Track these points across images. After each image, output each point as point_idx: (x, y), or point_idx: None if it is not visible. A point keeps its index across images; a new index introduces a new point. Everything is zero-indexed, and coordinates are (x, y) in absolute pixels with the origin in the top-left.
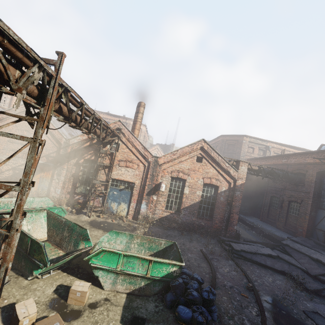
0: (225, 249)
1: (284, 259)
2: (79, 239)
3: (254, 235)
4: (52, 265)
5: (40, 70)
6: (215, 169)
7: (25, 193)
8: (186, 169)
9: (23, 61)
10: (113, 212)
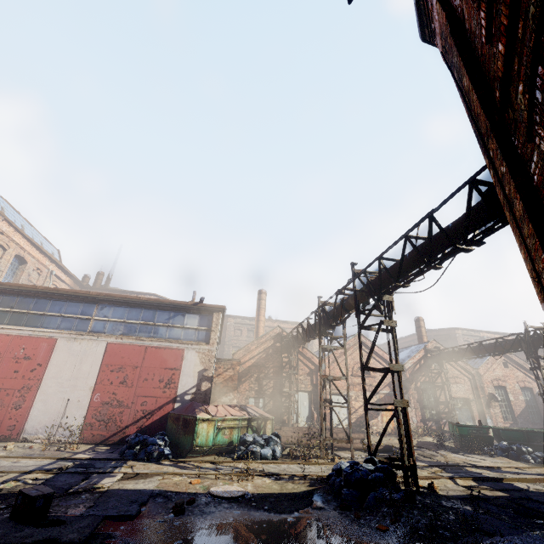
0: None
1: None
2: None
3: None
4: None
5: None
6: (521, 372)
7: None
8: (500, 376)
9: None
10: None
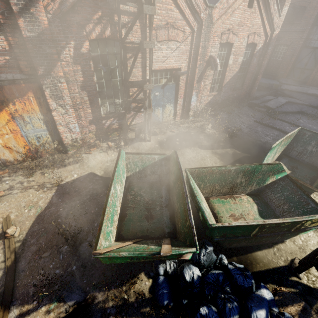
0: (260, 112)
1: (292, 102)
2: (268, 176)
3: None
4: None
5: None
6: (261, 18)
7: None
8: (235, 26)
9: None
10: (159, 121)
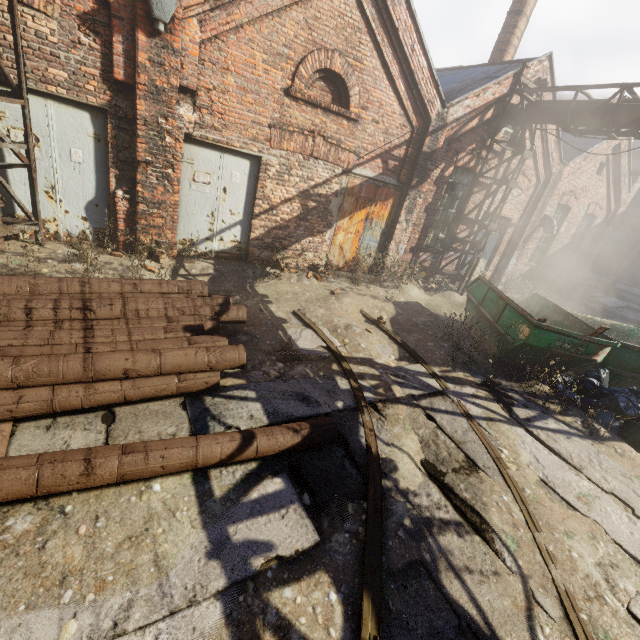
0: (590, 308)
1: (635, 309)
2: None
3: None
4: None
5: None
6: (606, 188)
7: None
8: (579, 189)
9: None
10: None
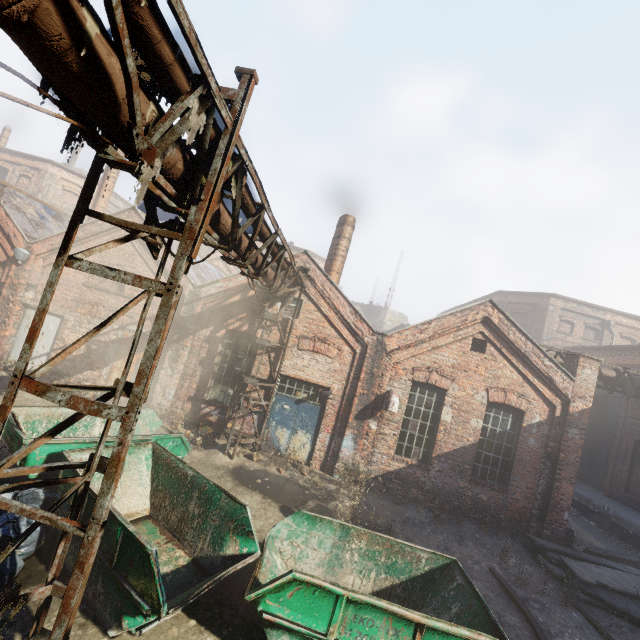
0: (549, 573)
1: None
2: (227, 528)
3: (597, 533)
4: (171, 612)
5: (203, 107)
6: (516, 371)
7: (132, 426)
8: (446, 366)
9: (171, 74)
10: (279, 450)
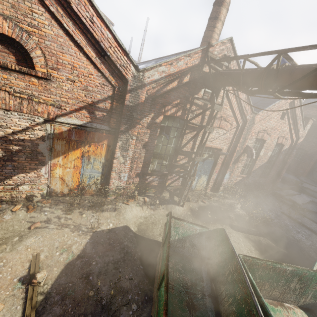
0: (286, 204)
1: (316, 202)
2: None
3: None
4: None
5: None
6: (289, 127)
7: None
8: (269, 128)
9: None
10: (192, 188)
